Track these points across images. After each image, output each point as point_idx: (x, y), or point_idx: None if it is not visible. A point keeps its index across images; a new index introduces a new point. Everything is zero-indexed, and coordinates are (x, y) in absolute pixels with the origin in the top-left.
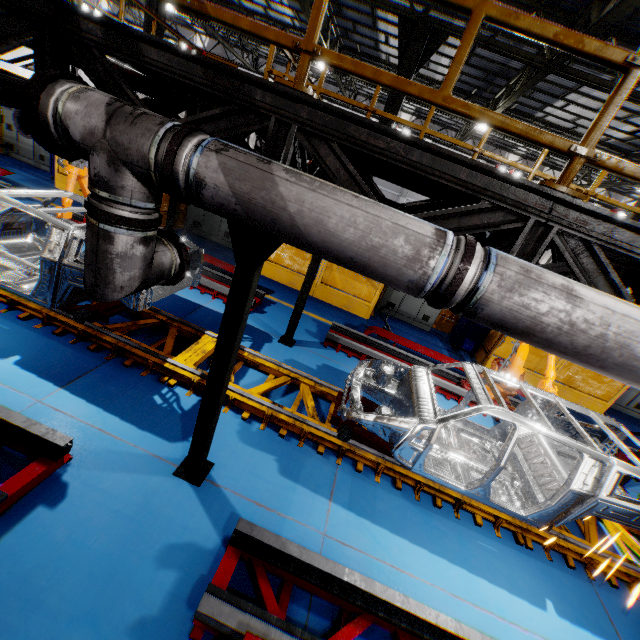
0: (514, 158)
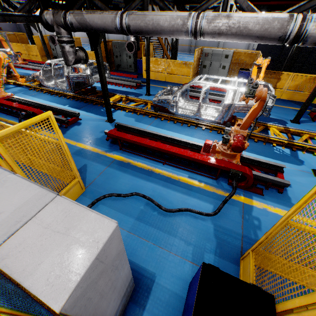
0: None
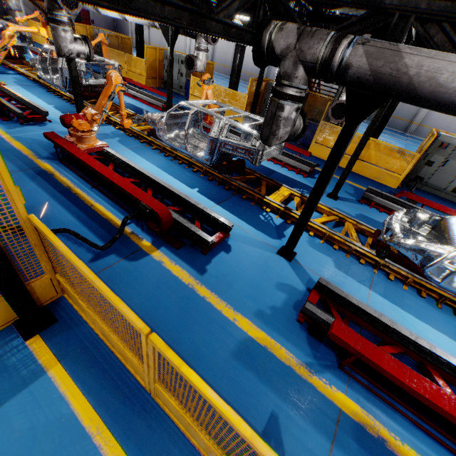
0: None
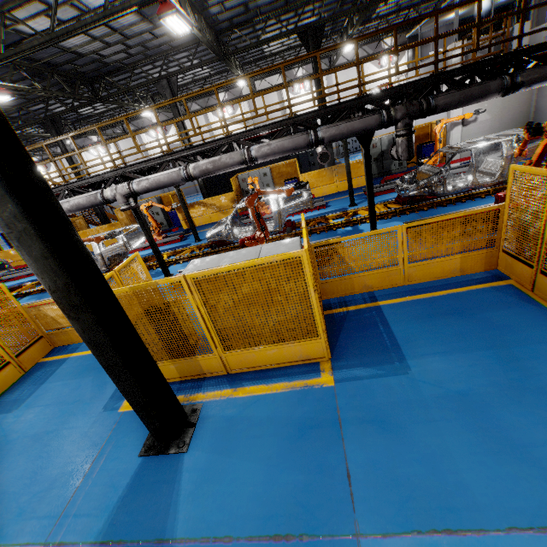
0: (222, 95)
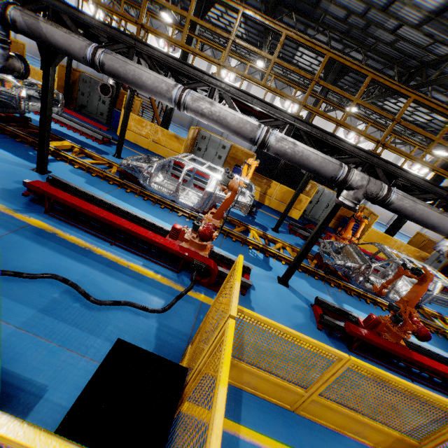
0: (298, 93)
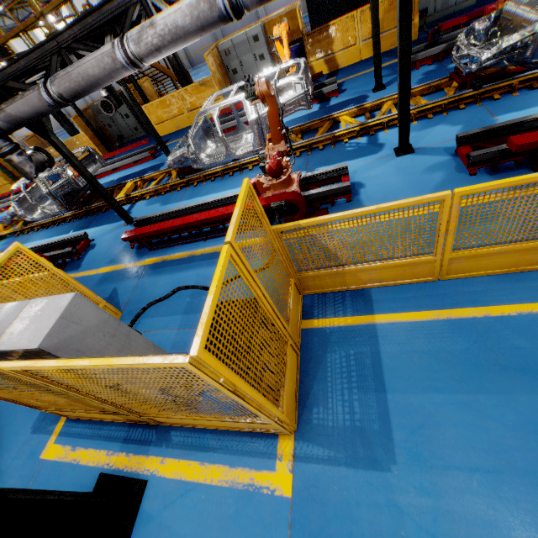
0: None
